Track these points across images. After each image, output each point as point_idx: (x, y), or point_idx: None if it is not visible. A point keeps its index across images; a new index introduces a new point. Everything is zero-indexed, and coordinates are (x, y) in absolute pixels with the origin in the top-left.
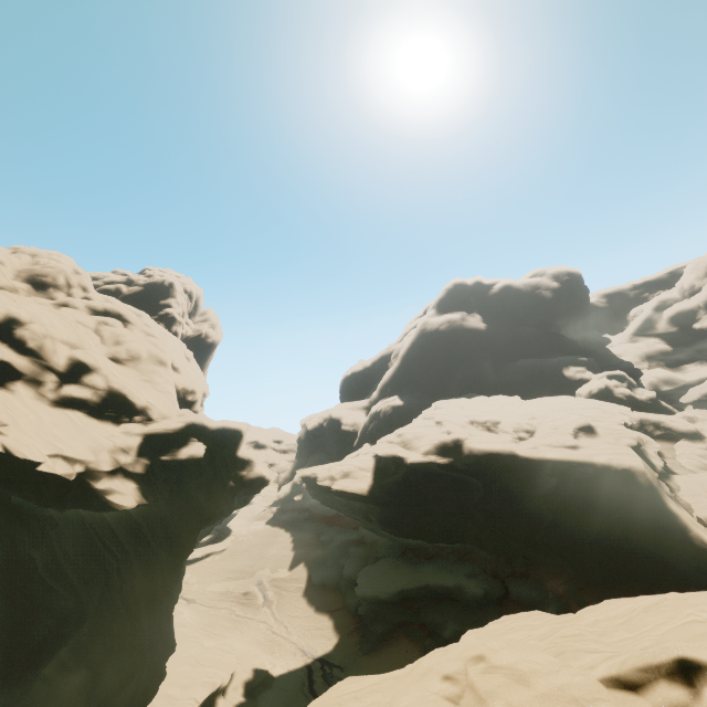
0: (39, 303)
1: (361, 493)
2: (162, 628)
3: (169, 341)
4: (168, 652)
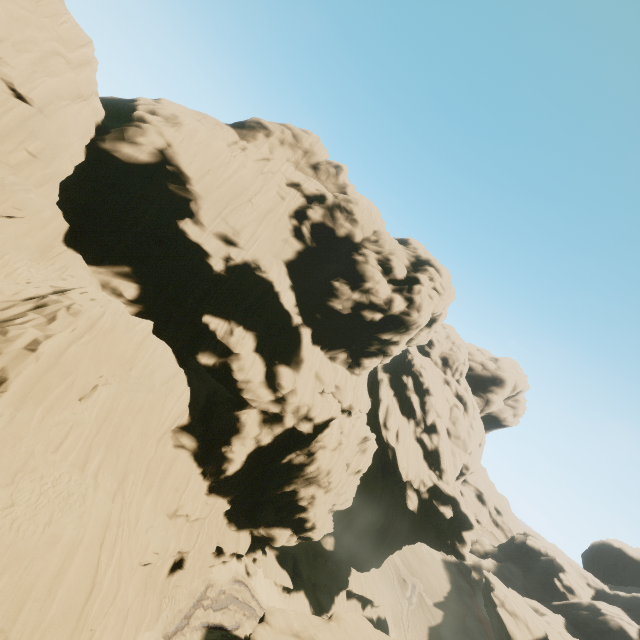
0: (439, 375)
1: (512, 637)
2: (383, 557)
3: (478, 434)
4: (377, 566)
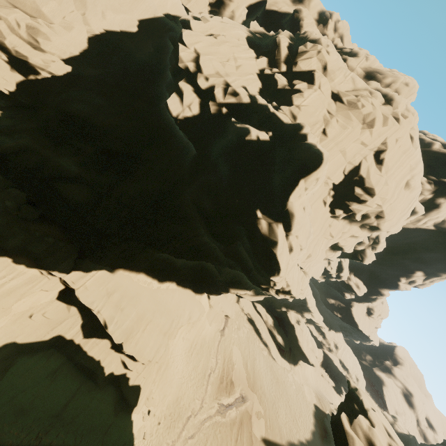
0: None
1: None
2: (111, 223)
3: (404, 140)
4: (107, 249)
